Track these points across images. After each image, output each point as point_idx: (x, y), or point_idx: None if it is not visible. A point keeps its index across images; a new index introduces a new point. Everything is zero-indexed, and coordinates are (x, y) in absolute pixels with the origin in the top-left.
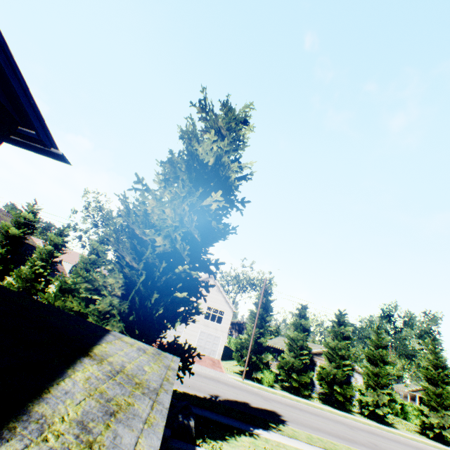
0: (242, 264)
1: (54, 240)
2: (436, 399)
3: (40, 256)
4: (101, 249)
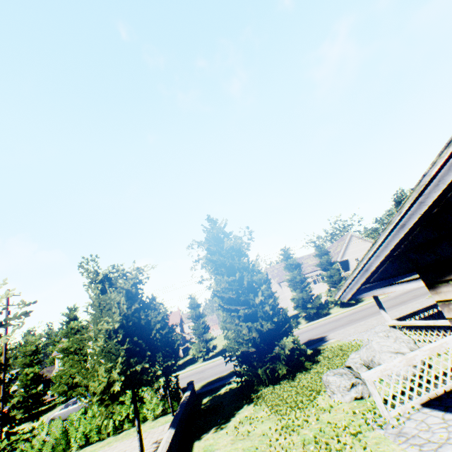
0: (334, 222)
1: (260, 279)
2: None
3: (266, 294)
4: (296, 262)
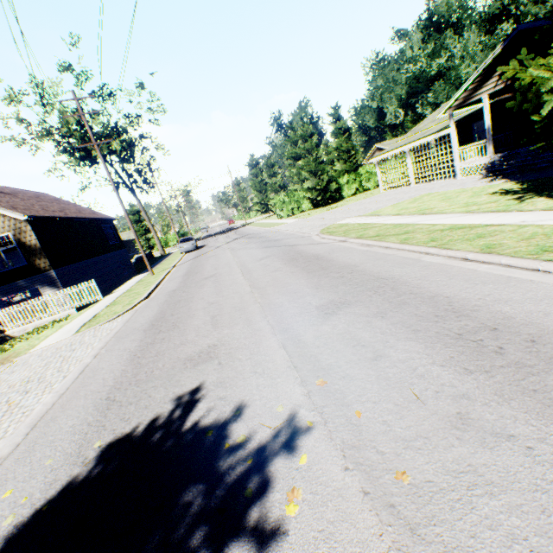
0: None
1: None
2: (138, 234)
3: None
4: None
